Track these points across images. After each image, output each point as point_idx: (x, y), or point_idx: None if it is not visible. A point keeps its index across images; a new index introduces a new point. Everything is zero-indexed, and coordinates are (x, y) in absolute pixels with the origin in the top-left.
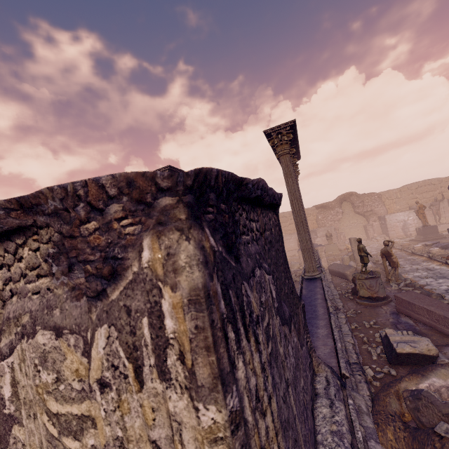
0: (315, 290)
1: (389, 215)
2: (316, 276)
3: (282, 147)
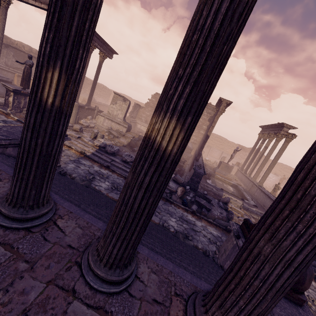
0: (266, 191)
1: None
2: (262, 186)
3: (290, 139)
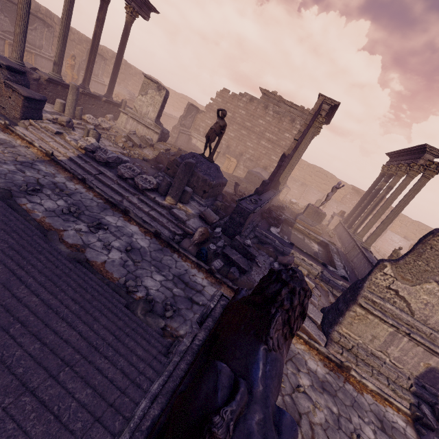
0: (373, 258)
1: (391, 232)
2: (368, 249)
3: (432, 173)
